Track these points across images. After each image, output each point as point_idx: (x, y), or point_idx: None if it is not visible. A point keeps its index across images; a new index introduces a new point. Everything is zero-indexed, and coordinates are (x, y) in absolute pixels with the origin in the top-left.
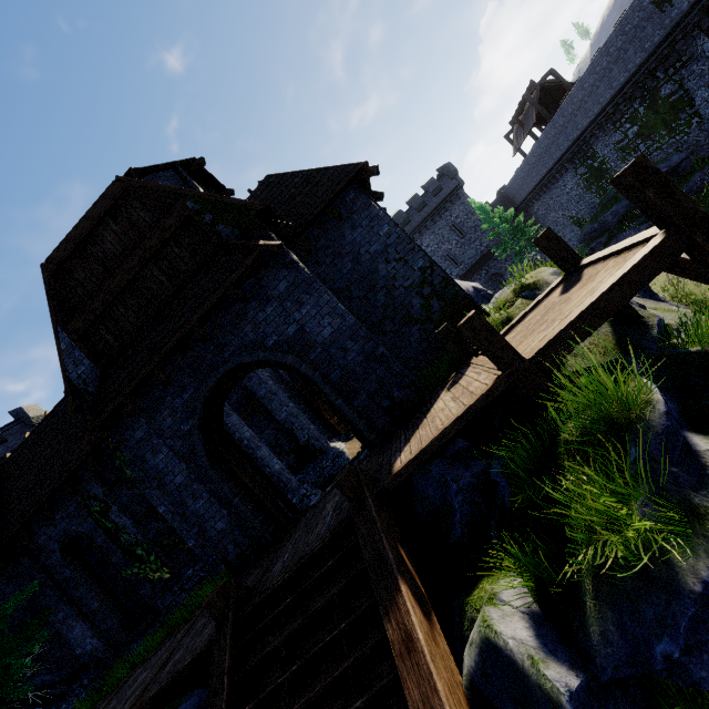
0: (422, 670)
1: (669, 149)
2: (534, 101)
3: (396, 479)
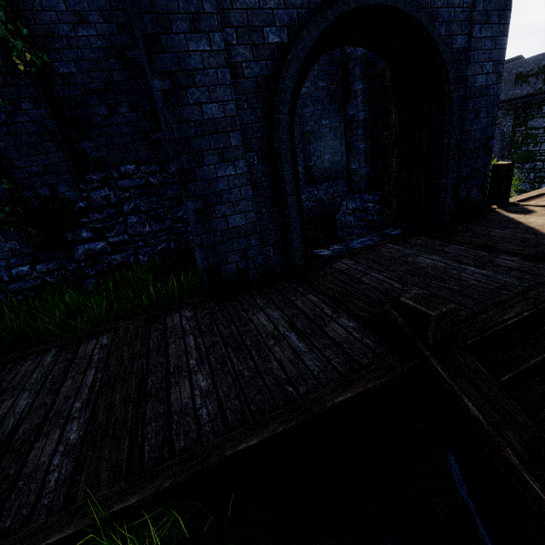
0: None
1: None
2: None
3: None
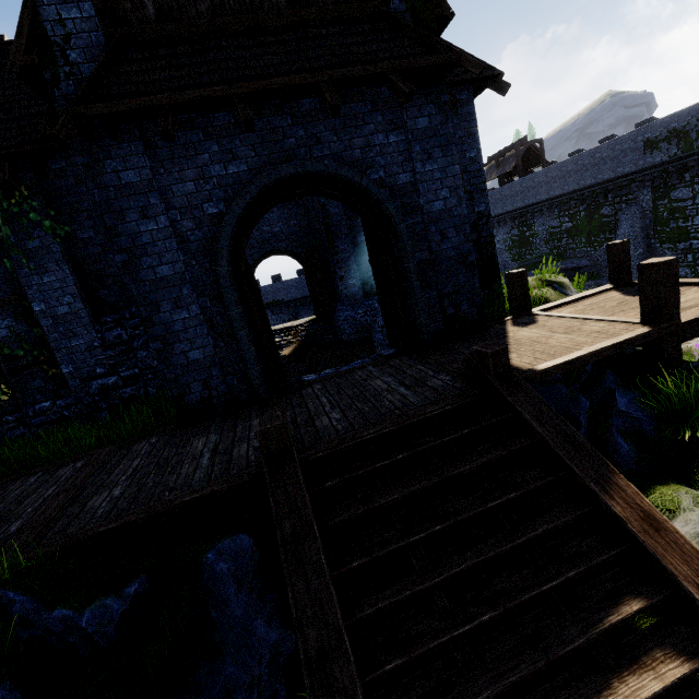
0: (685, 549)
1: (579, 253)
2: (520, 153)
3: (540, 375)
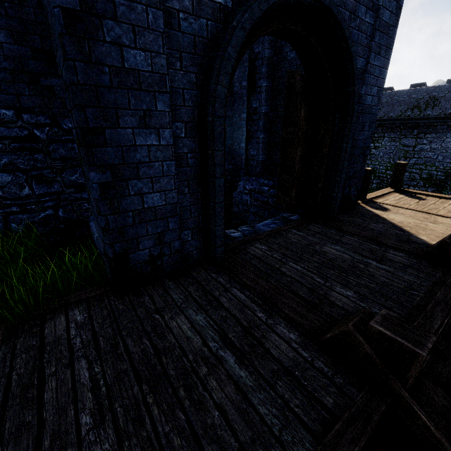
0: None
1: None
2: None
3: None
